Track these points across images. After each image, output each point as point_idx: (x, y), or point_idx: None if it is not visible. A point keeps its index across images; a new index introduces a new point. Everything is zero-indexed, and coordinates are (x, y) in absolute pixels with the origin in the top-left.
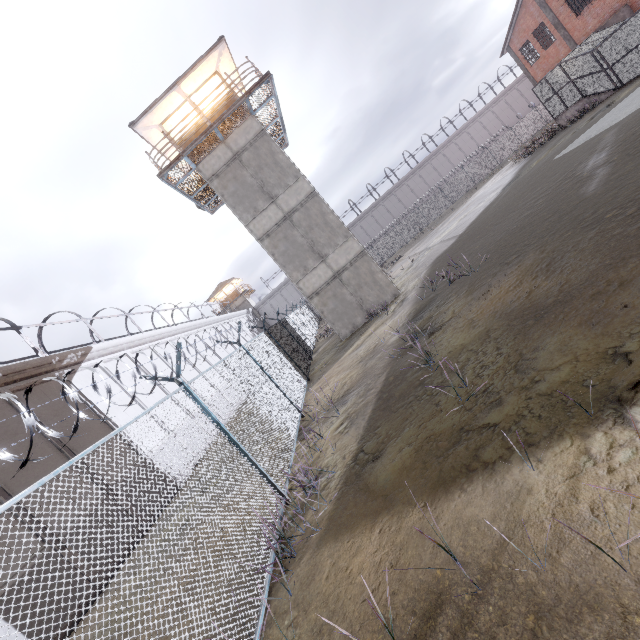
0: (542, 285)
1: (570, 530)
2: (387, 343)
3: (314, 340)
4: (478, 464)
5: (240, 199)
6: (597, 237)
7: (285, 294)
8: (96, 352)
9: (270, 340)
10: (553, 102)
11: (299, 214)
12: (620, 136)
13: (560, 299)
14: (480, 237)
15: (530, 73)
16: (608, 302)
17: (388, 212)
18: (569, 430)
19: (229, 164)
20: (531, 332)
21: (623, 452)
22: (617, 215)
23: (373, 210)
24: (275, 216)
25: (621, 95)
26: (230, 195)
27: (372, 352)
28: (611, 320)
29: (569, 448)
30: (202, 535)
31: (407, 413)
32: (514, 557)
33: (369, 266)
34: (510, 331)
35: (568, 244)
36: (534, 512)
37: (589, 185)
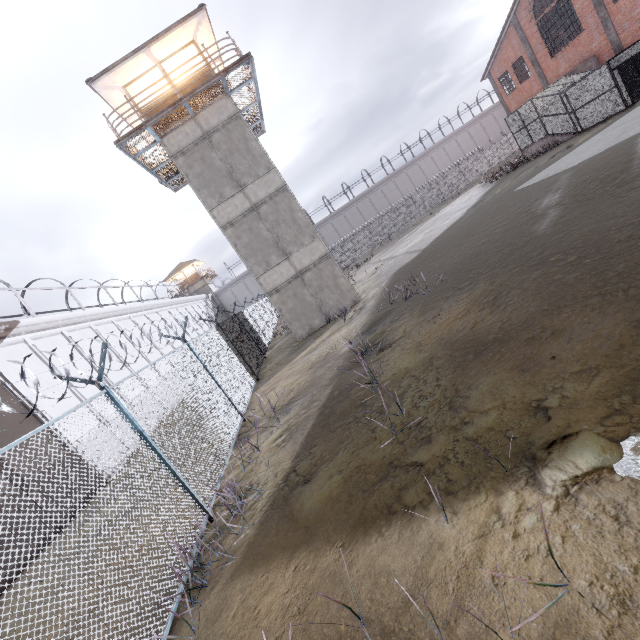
0: (486, 319)
1: (470, 597)
2: (339, 352)
3: (271, 336)
4: (399, 506)
5: (206, 182)
6: (540, 279)
7: (248, 283)
8: (24, 327)
9: (221, 336)
10: (522, 134)
11: (267, 207)
12: (573, 181)
13: (499, 337)
14: (440, 256)
15: (505, 102)
16: (539, 350)
17: (360, 214)
18: (486, 483)
19: (197, 143)
20: (469, 367)
21: (529, 517)
22: (560, 260)
23: (346, 210)
24: (242, 205)
25: (579, 140)
26: (195, 176)
27: (323, 359)
28: (539, 370)
29: (483, 504)
30: (98, 569)
31: (344, 435)
32: (415, 620)
33: (332, 269)
34: (451, 362)
35: (515, 280)
36: (441, 571)
37: (541, 224)
